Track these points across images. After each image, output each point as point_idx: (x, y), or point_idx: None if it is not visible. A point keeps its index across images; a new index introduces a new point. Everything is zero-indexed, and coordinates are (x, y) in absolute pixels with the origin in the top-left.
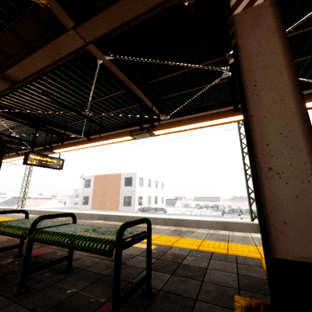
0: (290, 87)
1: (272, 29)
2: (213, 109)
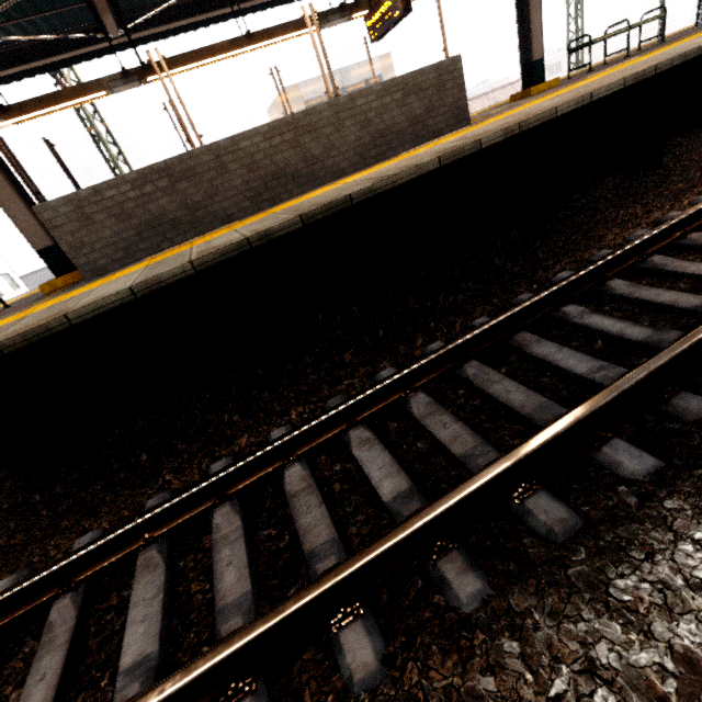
0: None
1: None
2: None
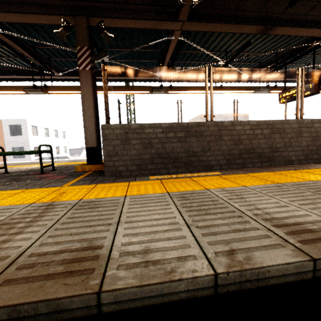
0: (92, 105)
1: (90, 82)
2: (99, 75)
